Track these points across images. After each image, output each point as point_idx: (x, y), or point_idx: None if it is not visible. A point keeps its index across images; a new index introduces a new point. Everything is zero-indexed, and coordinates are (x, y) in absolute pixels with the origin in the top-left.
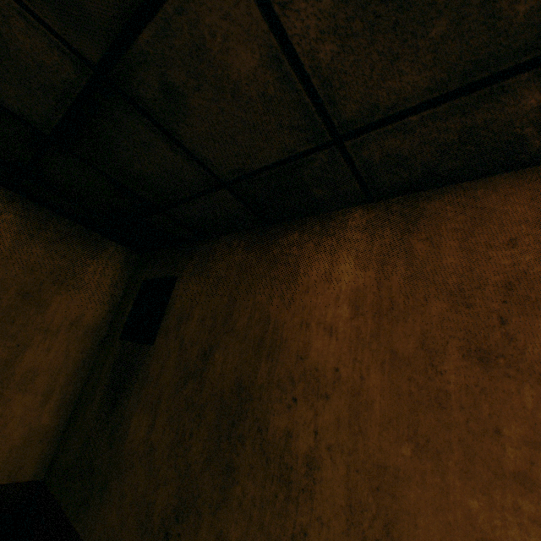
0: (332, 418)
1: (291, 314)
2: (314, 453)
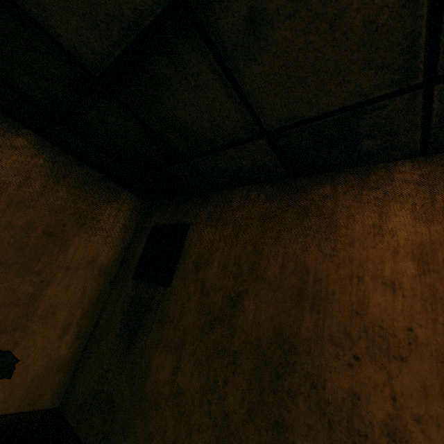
0: (415, 385)
1: (335, 265)
2: (397, 423)
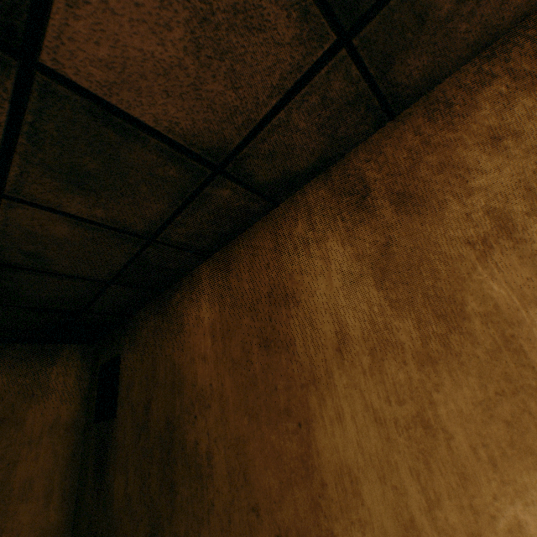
0: (214, 419)
1: (185, 355)
2: (209, 448)
